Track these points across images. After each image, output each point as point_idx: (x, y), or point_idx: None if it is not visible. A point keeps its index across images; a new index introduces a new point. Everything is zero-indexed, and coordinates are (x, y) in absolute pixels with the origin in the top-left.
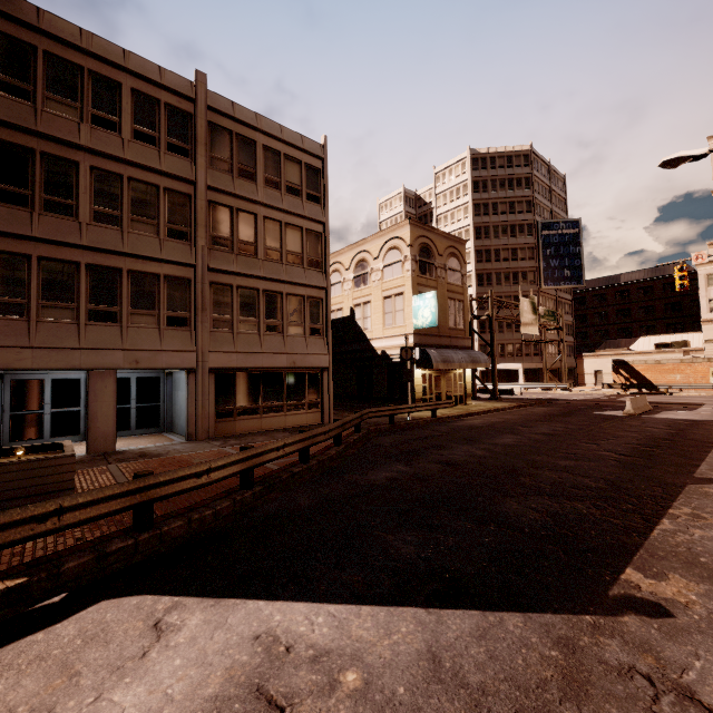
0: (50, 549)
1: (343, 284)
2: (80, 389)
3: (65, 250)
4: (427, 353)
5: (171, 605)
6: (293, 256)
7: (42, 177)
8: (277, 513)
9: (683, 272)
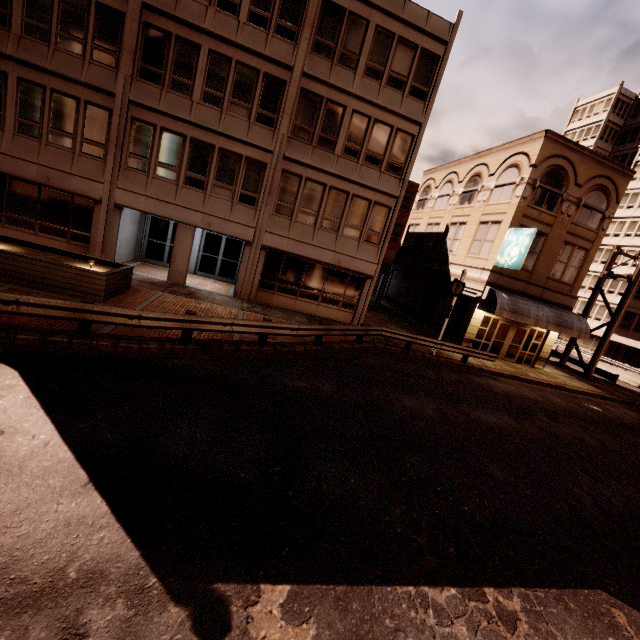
0: (33, 324)
1: (450, 198)
2: None
3: (179, 124)
4: (494, 296)
5: (12, 384)
6: (372, 157)
7: (173, 59)
8: (172, 368)
9: None
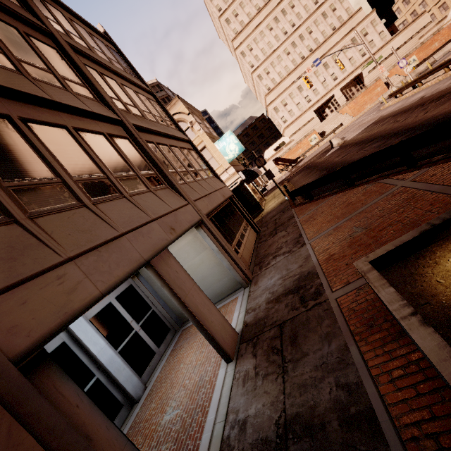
0: None
1: None
2: (74, 355)
3: None
4: (249, 170)
5: None
6: (159, 118)
7: None
8: None
9: (307, 79)
